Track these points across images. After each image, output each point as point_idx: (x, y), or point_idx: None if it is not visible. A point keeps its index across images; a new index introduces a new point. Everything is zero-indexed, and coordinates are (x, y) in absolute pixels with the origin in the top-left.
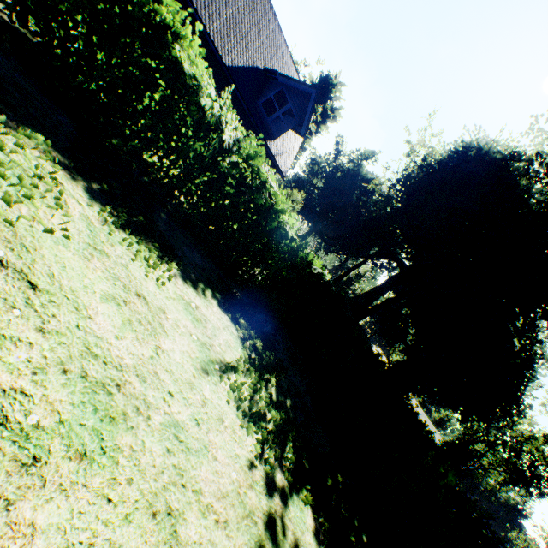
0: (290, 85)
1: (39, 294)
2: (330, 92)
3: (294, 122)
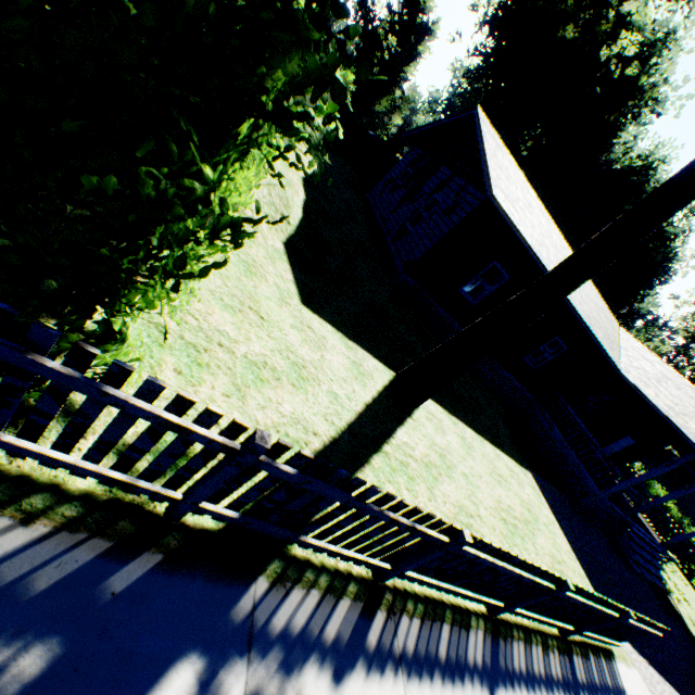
0: None
1: None
2: (418, 4)
3: None
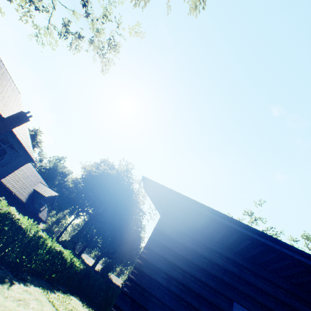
0: (49, 197)
1: (78, 308)
2: (36, 137)
3: (48, 202)
